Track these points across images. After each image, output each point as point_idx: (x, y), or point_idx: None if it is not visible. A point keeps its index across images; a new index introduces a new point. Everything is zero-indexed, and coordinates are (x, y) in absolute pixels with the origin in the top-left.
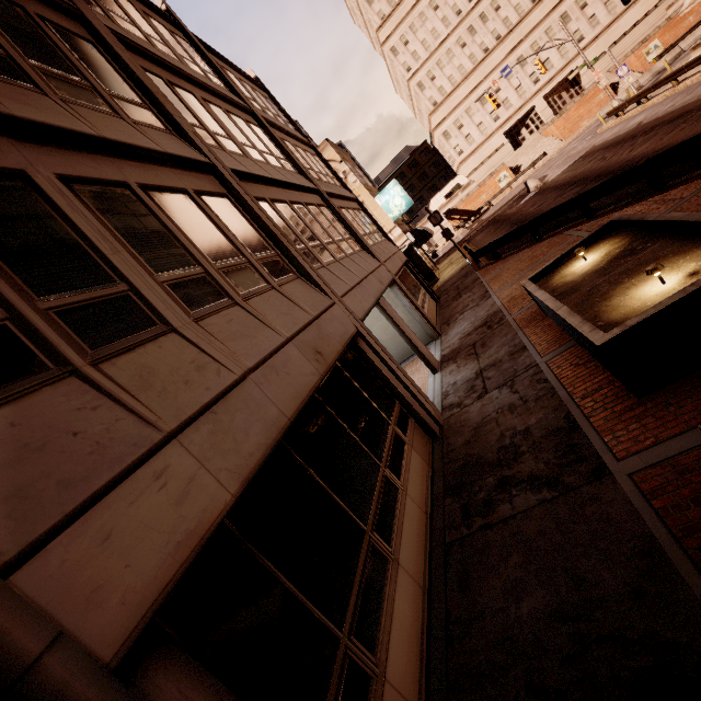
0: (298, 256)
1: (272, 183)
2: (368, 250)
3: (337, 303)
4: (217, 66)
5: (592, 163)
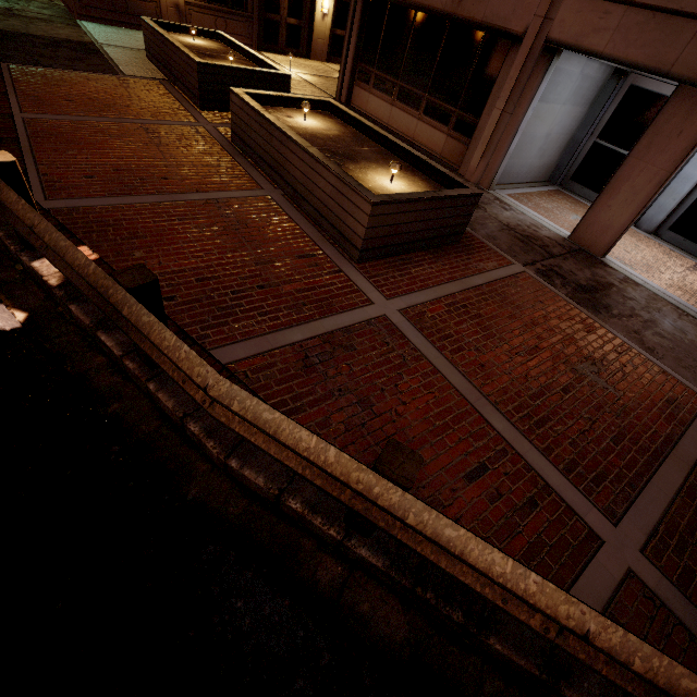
0: None
1: None
2: None
3: None
4: None
5: None
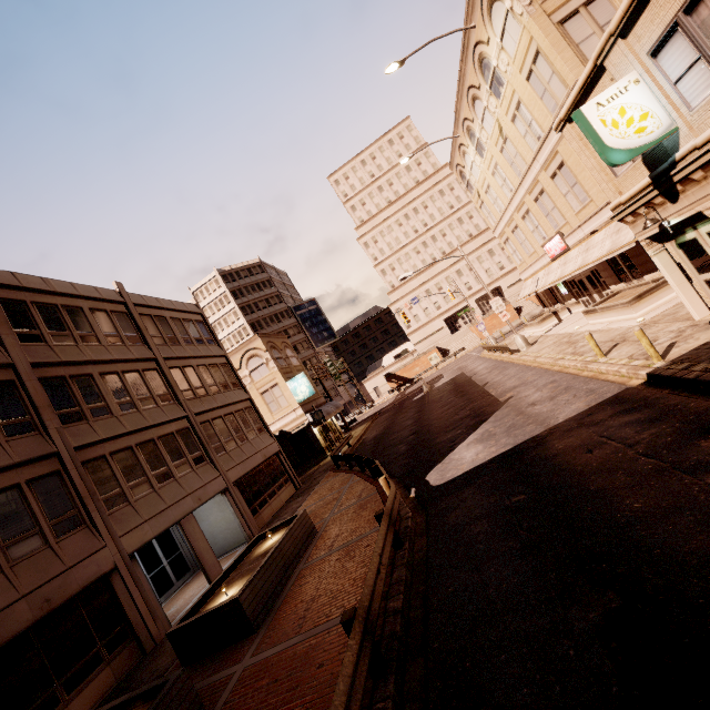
0: (94, 511)
1: (124, 434)
2: (213, 462)
3: (109, 545)
4: (142, 327)
5: (439, 396)
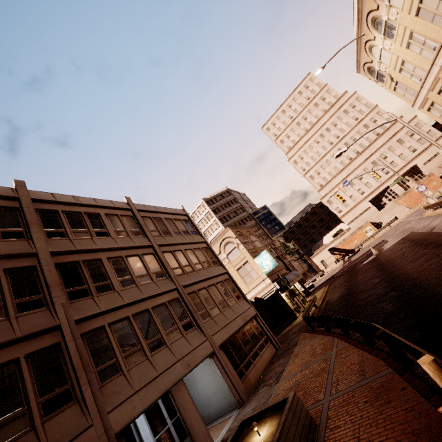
0: (85, 384)
1: (122, 306)
2: (200, 328)
3: (96, 424)
4: (142, 224)
5: (398, 253)
